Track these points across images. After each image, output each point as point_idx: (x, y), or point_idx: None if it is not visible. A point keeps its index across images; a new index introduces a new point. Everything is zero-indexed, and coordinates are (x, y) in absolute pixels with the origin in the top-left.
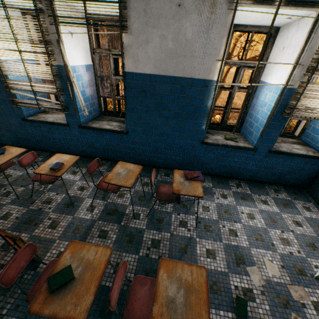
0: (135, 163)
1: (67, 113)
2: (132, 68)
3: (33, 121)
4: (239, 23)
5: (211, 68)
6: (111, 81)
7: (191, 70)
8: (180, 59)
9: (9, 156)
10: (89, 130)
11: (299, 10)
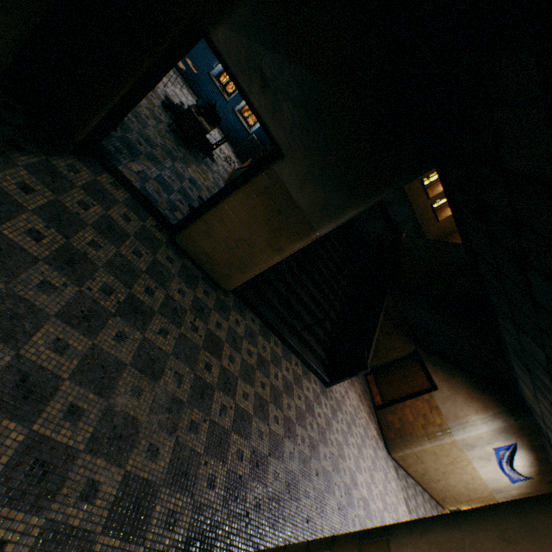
0: None
1: None
2: None
3: None
4: None
5: None
6: None
7: None
8: None
9: None
10: None
11: None
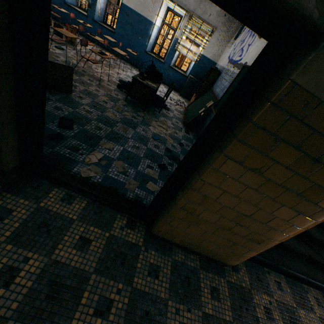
0: (113, 53)
1: (89, 10)
2: (125, 3)
3: (70, 6)
4: (170, 7)
5: (154, 17)
6: (114, 7)
7: (147, 14)
8: (144, 8)
9: (64, 11)
10: (97, 24)
11: (181, 9)
